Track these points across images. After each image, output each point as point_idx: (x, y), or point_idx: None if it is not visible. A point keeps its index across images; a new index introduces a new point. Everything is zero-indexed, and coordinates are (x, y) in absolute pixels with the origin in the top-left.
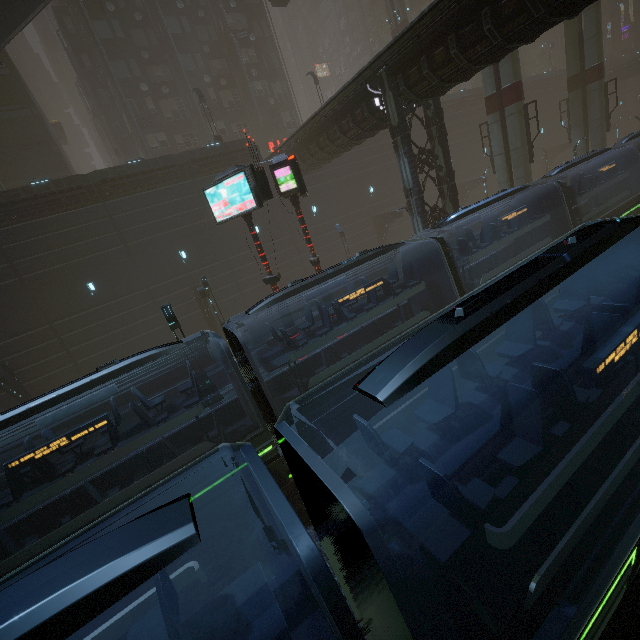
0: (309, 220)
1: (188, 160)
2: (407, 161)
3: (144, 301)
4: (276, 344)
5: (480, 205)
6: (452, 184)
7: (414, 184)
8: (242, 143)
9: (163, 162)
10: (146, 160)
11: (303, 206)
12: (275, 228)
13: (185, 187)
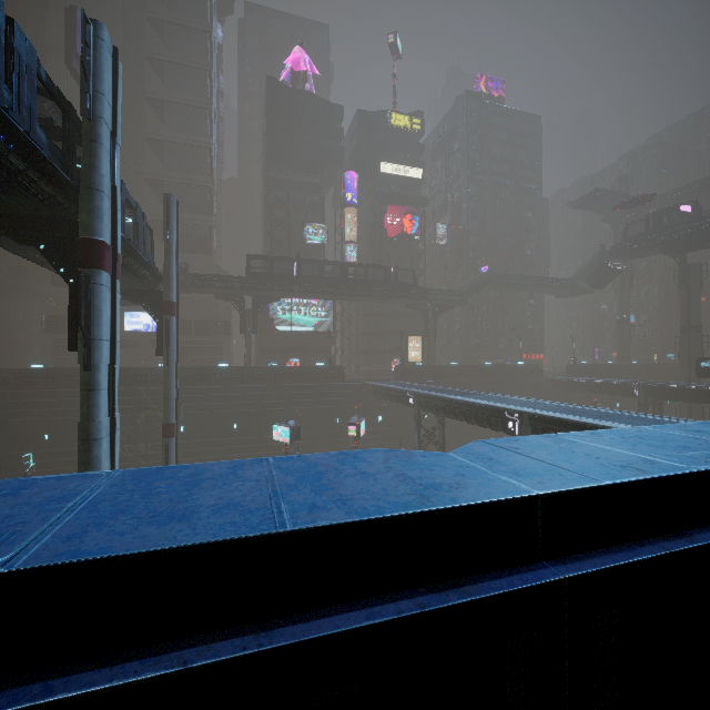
0: None
1: (513, 369)
2: None
3: (476, 427)
4: None
5: None
6: None
7: None
8: (536, 367)
9: (503, 368)
10: (496, 365)
11: None
12: None
13: (510, 381)
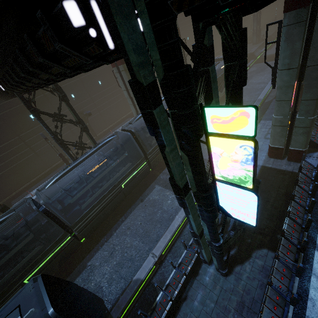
0: (30, 124)
1: None
2: (41, 124)
3: None
4: (9, 220)
5: (77, 163)
6: (83, 127)
7: (52, 136)
8: None
9: None
10: None
11: (22, 116)
12: (2, 135)
13: None
